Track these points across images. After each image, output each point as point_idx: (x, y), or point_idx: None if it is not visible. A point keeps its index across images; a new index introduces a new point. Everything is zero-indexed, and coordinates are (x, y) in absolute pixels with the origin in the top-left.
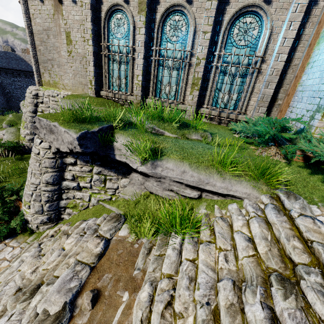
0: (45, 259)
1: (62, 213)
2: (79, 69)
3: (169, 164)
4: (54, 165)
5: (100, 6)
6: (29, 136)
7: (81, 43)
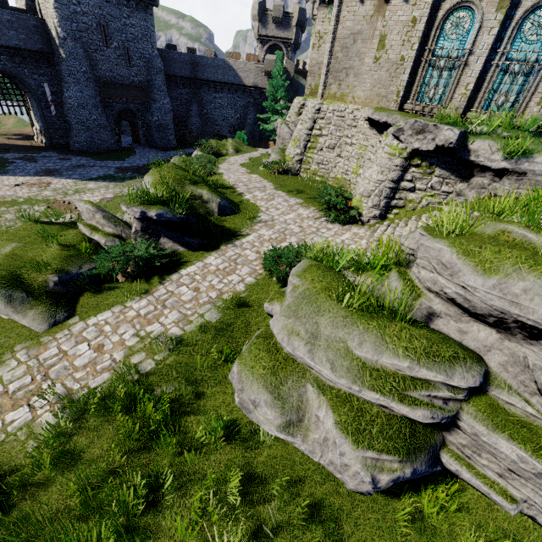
0: (411, 226)
1: (387, 213)
2: (383, 78)
3: (537, 159)
4: (403, 164)
5: (440, 4)
6: (298, 157)
7: (397, 47)
